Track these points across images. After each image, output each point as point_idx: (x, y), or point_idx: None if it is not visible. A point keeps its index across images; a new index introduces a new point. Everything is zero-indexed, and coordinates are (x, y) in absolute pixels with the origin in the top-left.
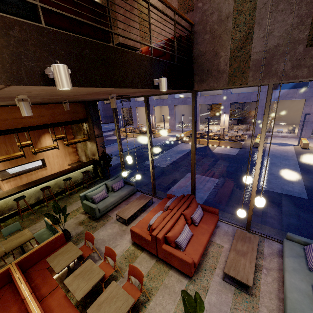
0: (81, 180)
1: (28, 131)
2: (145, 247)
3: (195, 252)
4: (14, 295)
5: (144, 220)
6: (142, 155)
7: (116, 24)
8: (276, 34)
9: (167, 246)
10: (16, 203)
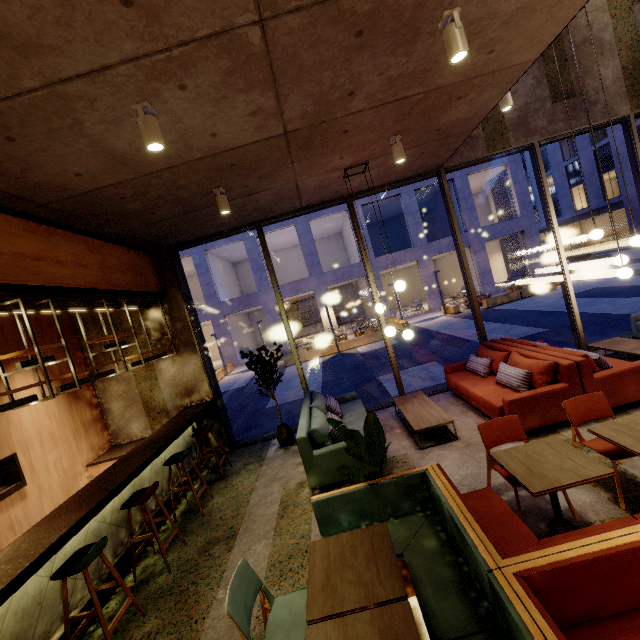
0: (182, 474)
1: (52, 305)
2: (559, 414)
3: (623, 363)
4: (634, 628)
5: (489, 395)
6: (235, 405)
7: None
8: (521, 93)
9: (598, 373)
10: (63, 597)
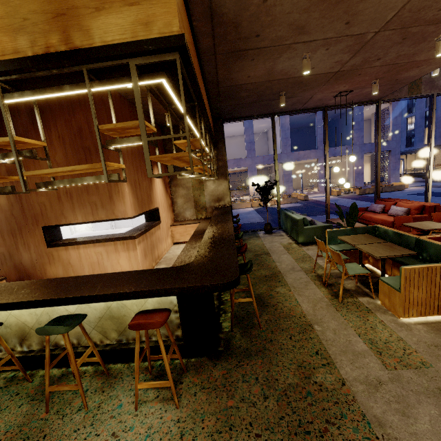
0: None
1: (208, 136)
2: None
3: None
4: None
5: (385, 218)
6: None
7: None
8: None
9: None
10: None
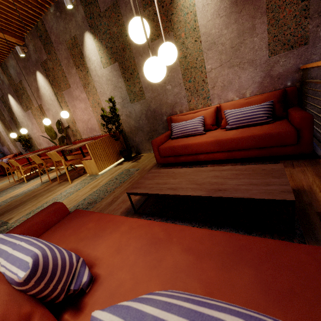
0: None
1: None
2: None
3: None
4: None
5: None
6: None
7: (136, 76)
8: None
9: None
10: None
